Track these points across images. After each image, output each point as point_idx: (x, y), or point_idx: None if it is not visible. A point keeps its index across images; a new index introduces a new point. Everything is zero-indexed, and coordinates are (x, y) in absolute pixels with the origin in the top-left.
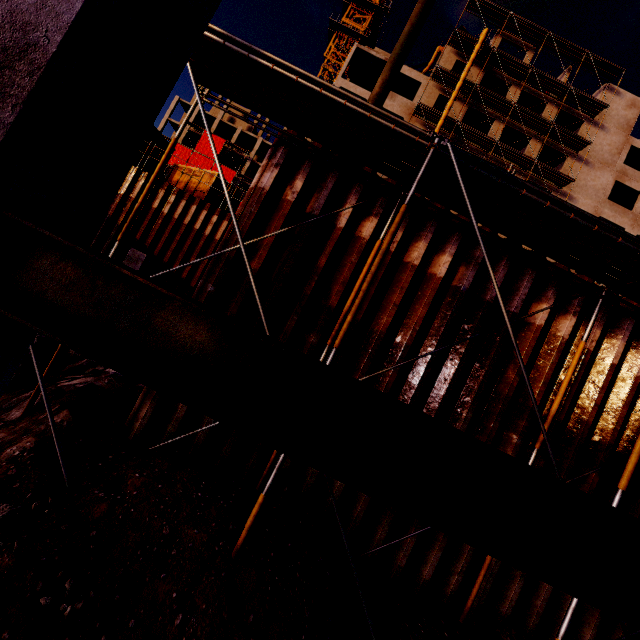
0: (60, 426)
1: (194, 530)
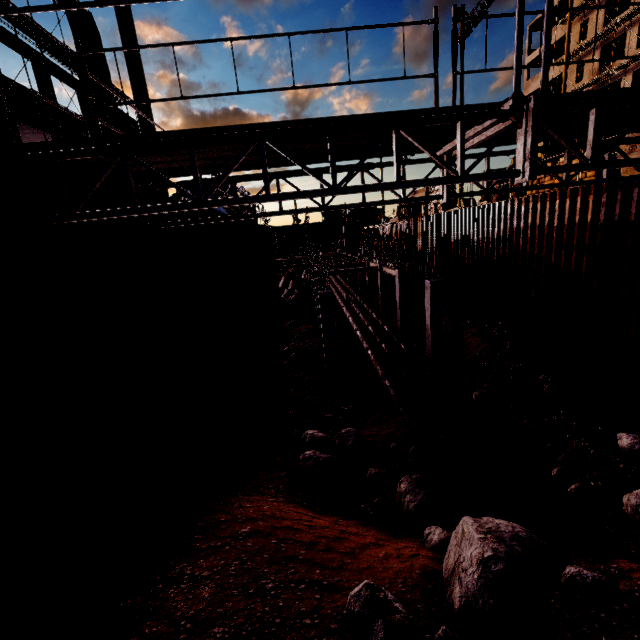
0: None
1: None
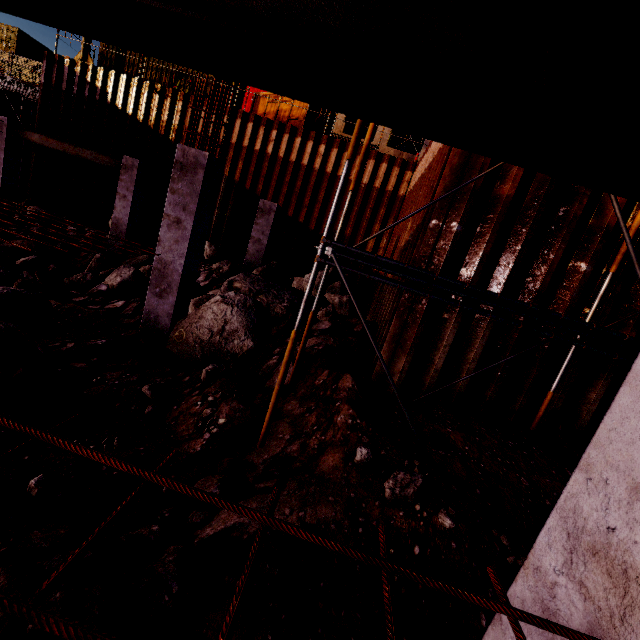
0: (354, 391)
1: (545, 480)
